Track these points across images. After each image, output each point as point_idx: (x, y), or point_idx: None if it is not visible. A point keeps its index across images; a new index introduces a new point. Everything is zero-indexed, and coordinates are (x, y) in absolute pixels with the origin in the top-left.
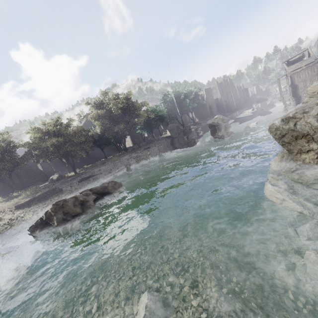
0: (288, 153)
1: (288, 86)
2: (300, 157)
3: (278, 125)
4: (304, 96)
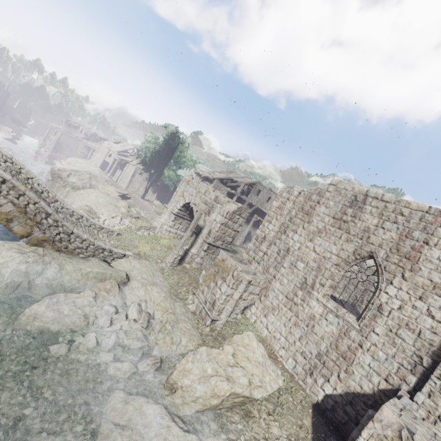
0: (52, 181)
1: (55, 138)
2: (56, 184)
3: (56, 170)
4: (61, 156)
